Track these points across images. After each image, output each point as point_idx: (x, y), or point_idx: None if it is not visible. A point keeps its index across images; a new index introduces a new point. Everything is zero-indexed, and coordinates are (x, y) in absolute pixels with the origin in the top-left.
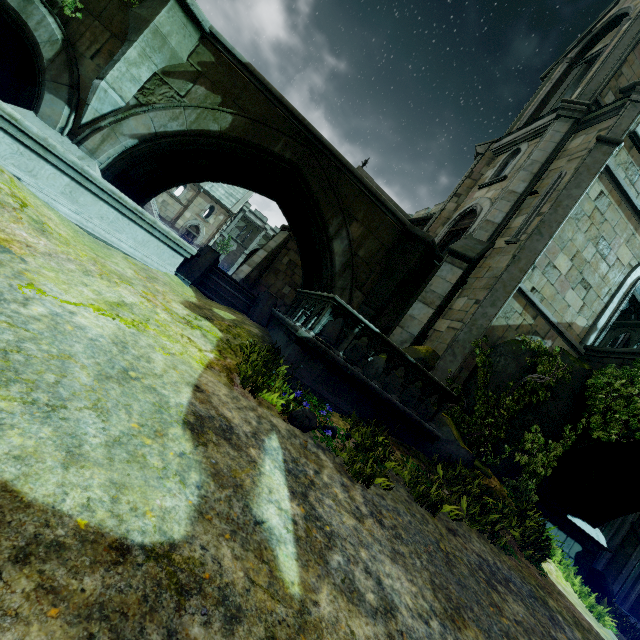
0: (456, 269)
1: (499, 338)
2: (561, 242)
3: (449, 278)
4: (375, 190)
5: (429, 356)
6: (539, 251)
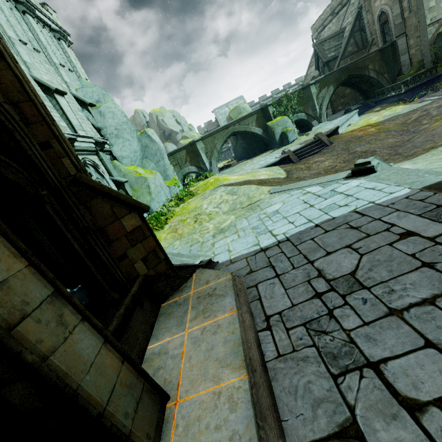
0: (402, 38)
1: (433, 39)
2: (426, 2)
3: (403, 42)
4: (366, 55)
5: (420, 63)
6: (423, 13)
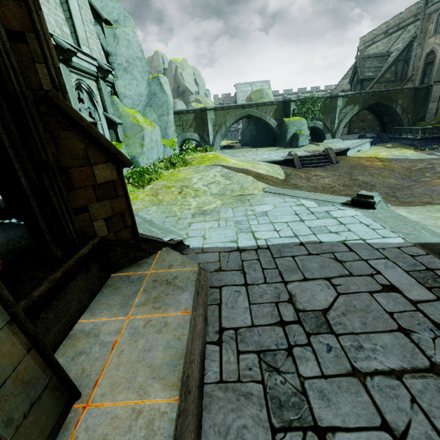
0: (439, 86)
1: None
2: None
3: (438, 90)
4: (401, 88)
5: None
6: None
